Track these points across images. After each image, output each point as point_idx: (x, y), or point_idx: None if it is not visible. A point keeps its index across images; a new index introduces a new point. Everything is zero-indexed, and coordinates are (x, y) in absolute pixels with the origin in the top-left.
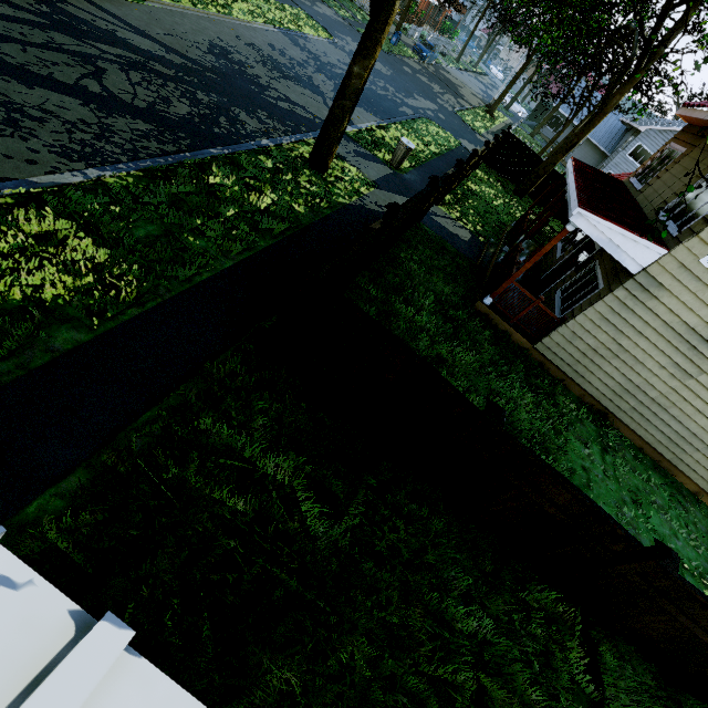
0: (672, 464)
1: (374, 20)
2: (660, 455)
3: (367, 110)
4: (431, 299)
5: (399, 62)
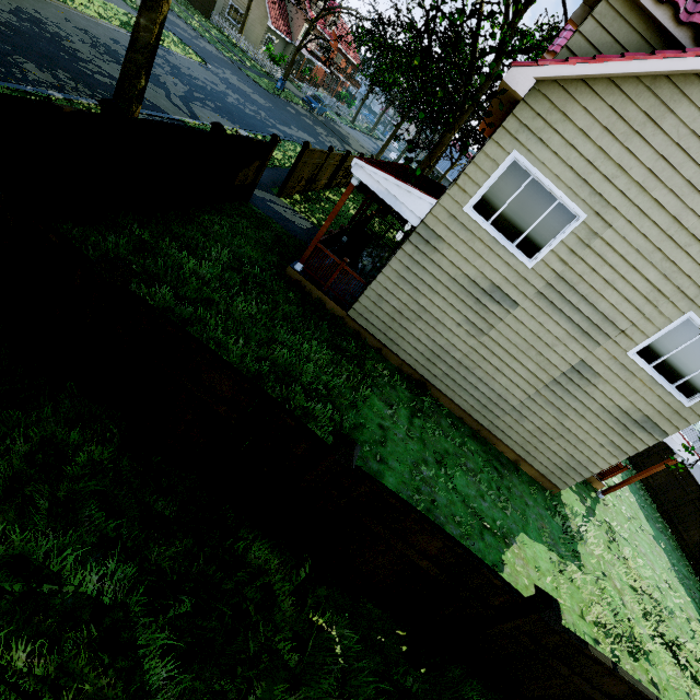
0: (490, 432)
1: None
2: (479, 423)
3: (224, 117)
4: (226, 255)
5: (284, 103)
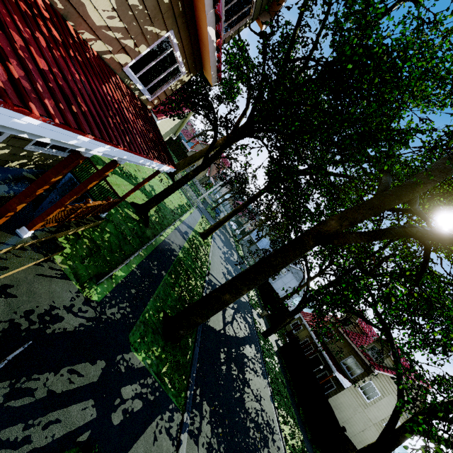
0: None
1: (296, 312)
2: None
3: None
4: None
5: None
